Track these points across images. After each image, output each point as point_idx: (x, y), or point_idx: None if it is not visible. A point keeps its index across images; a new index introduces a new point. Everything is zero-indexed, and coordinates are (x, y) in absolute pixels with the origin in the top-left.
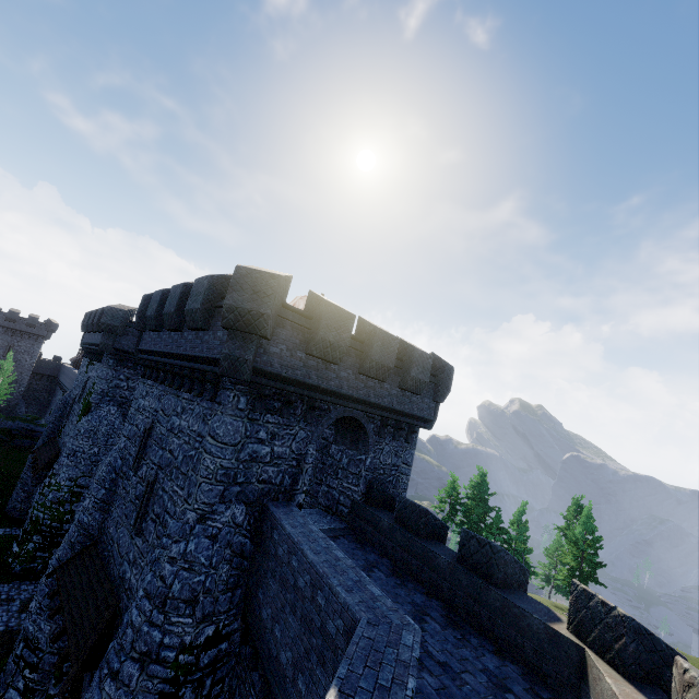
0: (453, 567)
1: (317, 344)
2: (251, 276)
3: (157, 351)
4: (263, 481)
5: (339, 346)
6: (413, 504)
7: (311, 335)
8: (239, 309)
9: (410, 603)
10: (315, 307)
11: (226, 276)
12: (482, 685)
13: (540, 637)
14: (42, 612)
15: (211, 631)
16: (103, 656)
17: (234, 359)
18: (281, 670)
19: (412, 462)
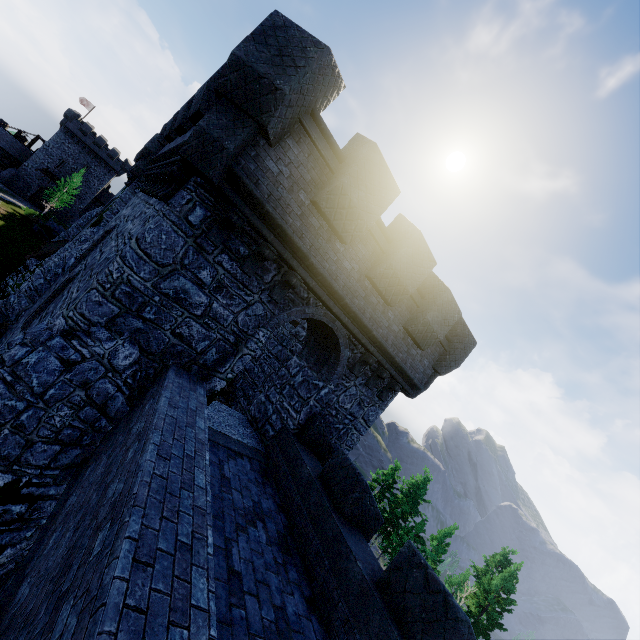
0: (368, 591)
1: (332, 193)
2: (287, 31)
3: (158, 155)
4: (180, 335)
5: (359, 217)
6: (353, 467)
7: (330, 180)
8: (248, 69)
9: (276, 607)
10: (353, 149)
11: None
12: None
13: None
14: None
15: (2, 481)
16: None
17: (208, 140)
18: (7, 606)
19: (373, 422)
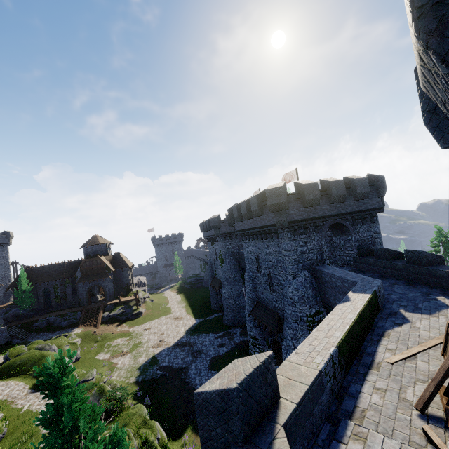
0: (404, 266)
1: (306, 202)
2: (272, 191)
3: (246, 229)
4: (309, 259)
5: (316, 198)
6: (380, 248)
7: (303, 200)
8: (274, 204)
9: (388, 283)
10: (299, 188)
11: (260, 193)
12: (418, 295)
13: (444, 276)
14: (252, 328)
15: (314, 311)
16: (282, 329)
17: (280, 222)
18: None
19: (379, 231)
